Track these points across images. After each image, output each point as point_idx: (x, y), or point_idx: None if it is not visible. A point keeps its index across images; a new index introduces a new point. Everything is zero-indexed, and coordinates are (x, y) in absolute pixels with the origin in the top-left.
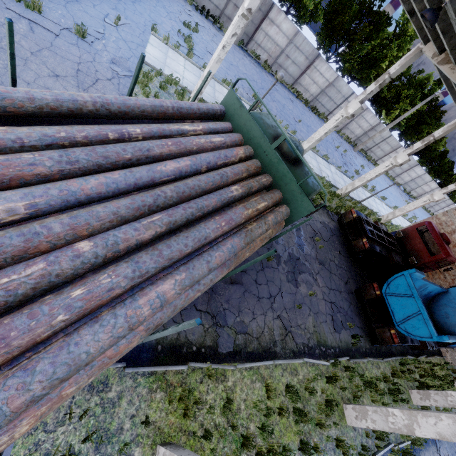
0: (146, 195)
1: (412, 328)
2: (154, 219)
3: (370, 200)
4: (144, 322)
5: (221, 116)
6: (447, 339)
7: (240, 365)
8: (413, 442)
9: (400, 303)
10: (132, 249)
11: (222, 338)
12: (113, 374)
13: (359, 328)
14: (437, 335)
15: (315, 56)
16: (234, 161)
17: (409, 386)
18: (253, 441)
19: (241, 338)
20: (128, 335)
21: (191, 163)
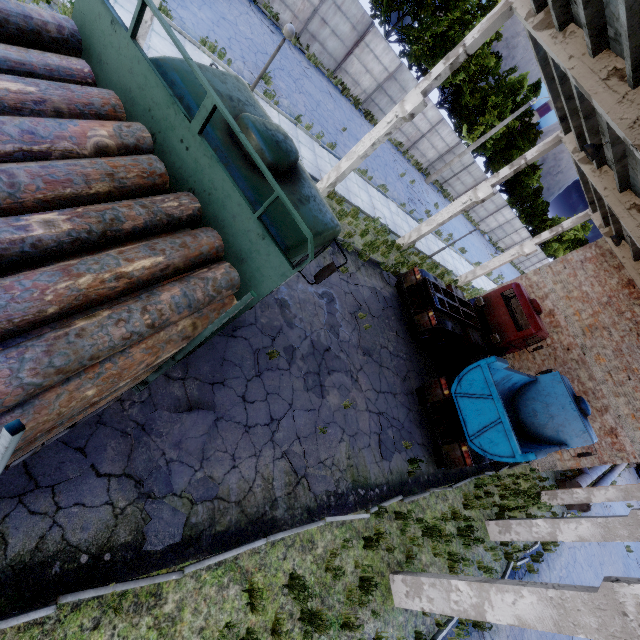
0: None
1: (489, 443)
2: None
3: (444, 254)
4: None
5: (70, 46)
6: (533, 458)
7: (193, 566)
8: None
9: (475, 407)
10: None
11: (158, 520)
12: None
13: (420, 446)
14: (521, 454)
15: (367, 26)
16: (77, 152)
17: (486, 515)
18: None
19: (204, 509)
20: None
21: None
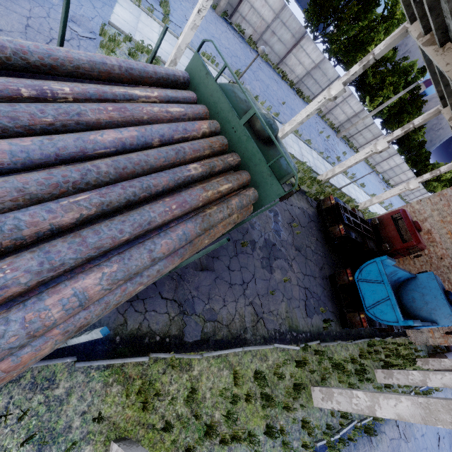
0: (70, 169)
1: (380, 312)
2: (79, 199)
3: (349, 187)
4: (61, 324)
5: (185, 84)
6: (411, 324)
7: (207, 353)
8: (375, 417)
9: (371, 288)
10: (45, 236)
11: (189, 326)
12: (62, 369)
13: (331, 313)
14: (403, 320)
15: (302, 34)
16: (196, 136)
17: (374, 366)
18: (216, 430)
19: (210, 325)
20: (35, 342)
21: (138, 134)
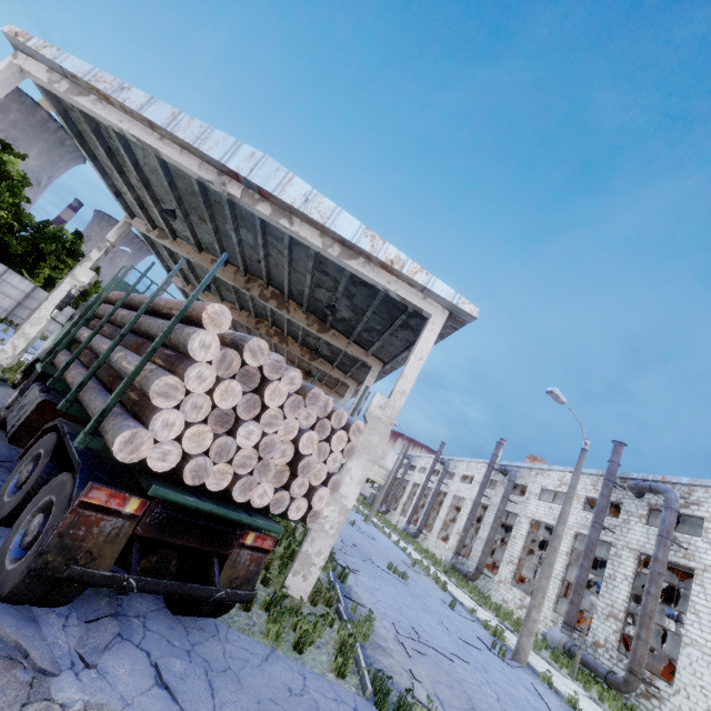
0: None
1: None
2: None
3: None
4: None
5: None
6: None
7: None
8: None
9: None
10: None
11: None
12: None
13: None
14: None
15: None
16: None
17: None
18: (297, 546)
19: None
20: None
21: None
